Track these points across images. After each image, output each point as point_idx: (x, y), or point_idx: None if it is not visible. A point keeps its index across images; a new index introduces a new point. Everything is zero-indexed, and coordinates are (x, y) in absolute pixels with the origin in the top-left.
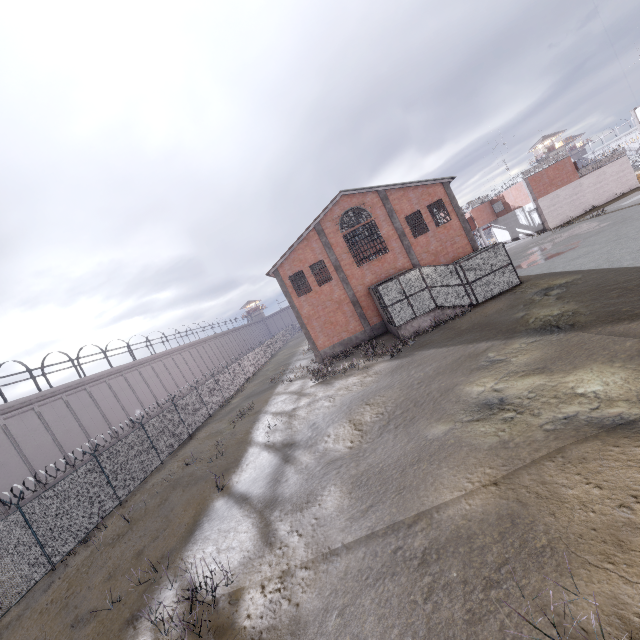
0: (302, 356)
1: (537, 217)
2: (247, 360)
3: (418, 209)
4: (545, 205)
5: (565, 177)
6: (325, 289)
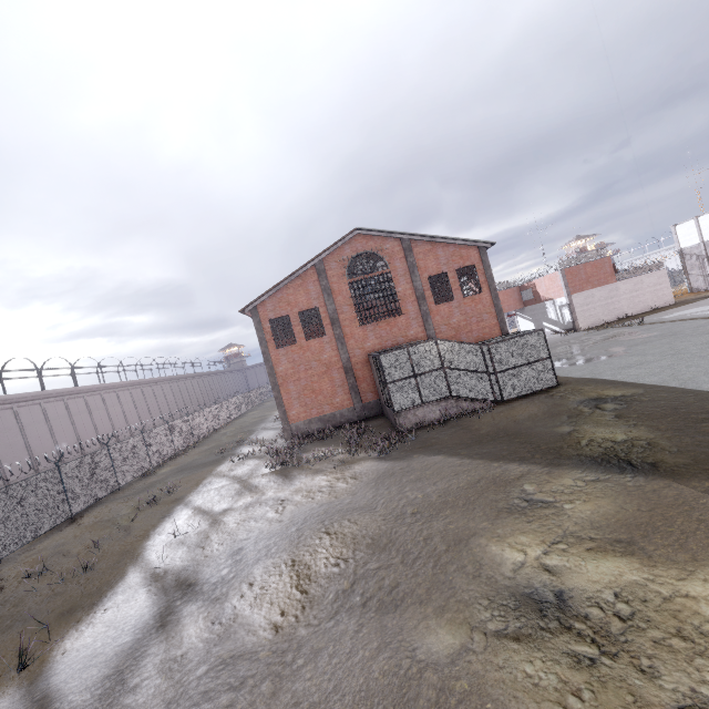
0: (272, 424)
1: (568, 314)
2: (202, 416)
3: (445, 271)
4: (578, 302)
5: (602, 277)
6: (313, 345)
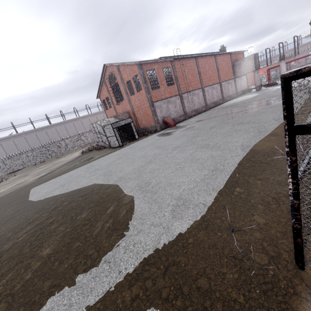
0: None
1: None
2: None
3: (130, 79)
4: None
5: None
6: (111, 110)
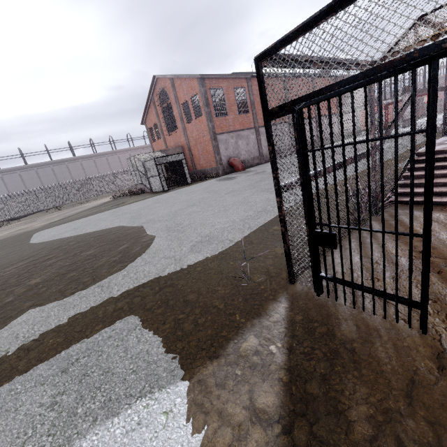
0: None
1: None
2: None
3: (187, 99)
4: None
5: None
6: (160, 142)
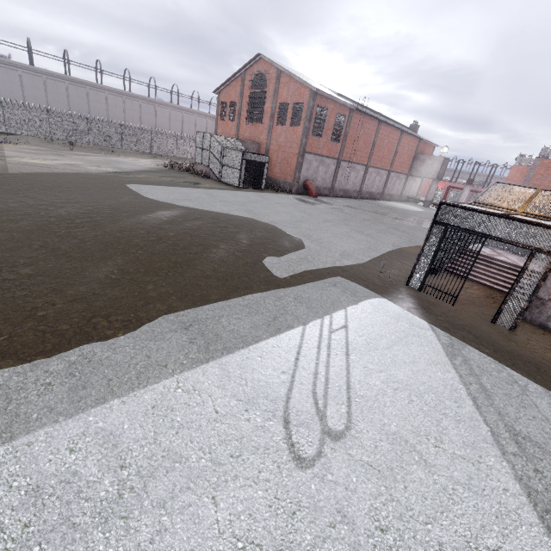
0: None
1: None
2: None
3: (289, 102)
4: None
5: None
6: (230, 124)
